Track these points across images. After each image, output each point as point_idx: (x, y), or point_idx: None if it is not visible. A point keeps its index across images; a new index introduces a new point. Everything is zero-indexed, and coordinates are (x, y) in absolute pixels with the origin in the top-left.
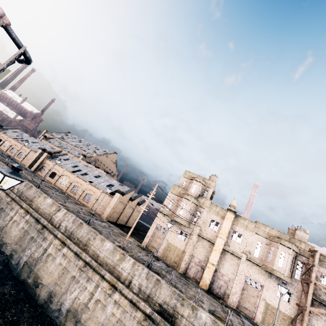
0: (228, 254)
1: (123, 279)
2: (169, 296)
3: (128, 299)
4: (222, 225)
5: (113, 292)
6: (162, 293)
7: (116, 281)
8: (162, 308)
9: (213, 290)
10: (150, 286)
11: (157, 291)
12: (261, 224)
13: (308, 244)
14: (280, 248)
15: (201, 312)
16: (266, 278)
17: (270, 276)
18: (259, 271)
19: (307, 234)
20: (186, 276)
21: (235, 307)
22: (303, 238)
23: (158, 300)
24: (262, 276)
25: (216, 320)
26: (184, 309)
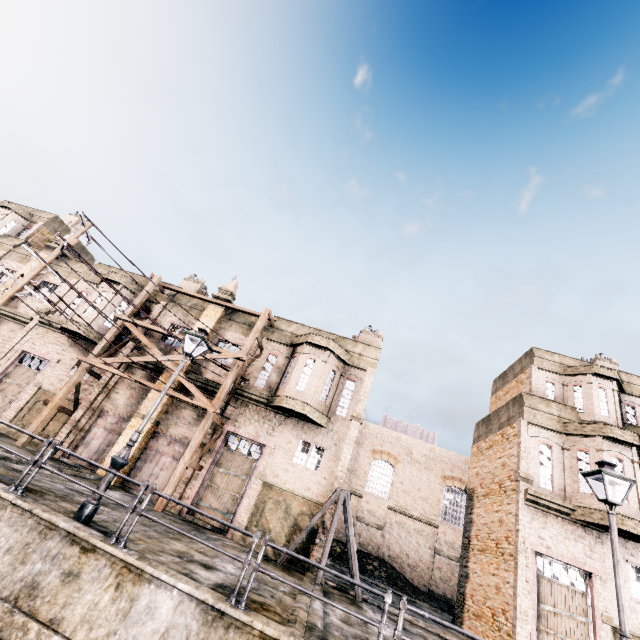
0: (9, 322)
1: None
2: None
3: None
4: (16, 273)
5: None
6: None
7: None
8: None
9: None
10: None
11: None
12: (103, 266)
13: (172, 285)
14: (102, 287)
15: None
16: (65, 348)
17: (74, 343)
18: (56, 339)
19: (198, 283)
20: None
21: None
22: (188, 289)
23: None
24: (58, 347)
25: None
26: None
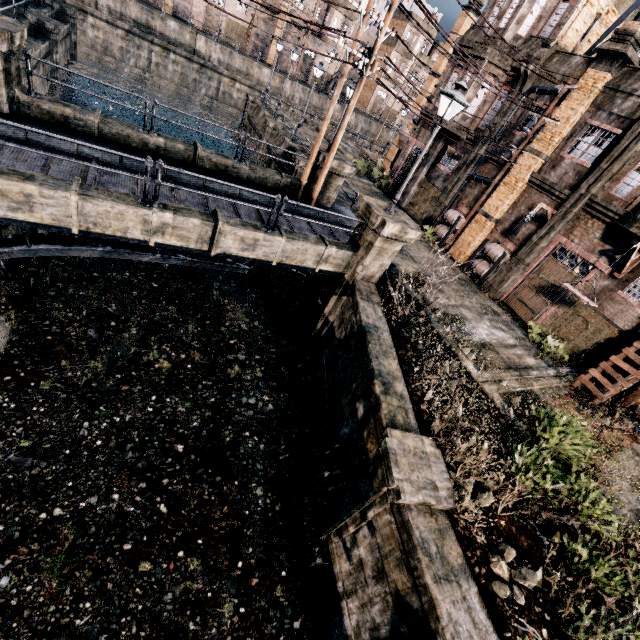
0: None
1: (87, 3)
2: (140, 13)
3: (103, 21)
4: None
5: (86, 17)
6: (132, 11)
7: (82, 5)
8: (138, 24)
9: (178, 14)
10: (119, 6)
11: (127, 10)
12: None
13: None
14: None
15: (170, 22)
16: None
17: None
18: None
19: None
20: (146, 2)
21: (202, 29)
22: None
23: (131, 18)
24: None
25: (182, 26)
26: (155, 22)
